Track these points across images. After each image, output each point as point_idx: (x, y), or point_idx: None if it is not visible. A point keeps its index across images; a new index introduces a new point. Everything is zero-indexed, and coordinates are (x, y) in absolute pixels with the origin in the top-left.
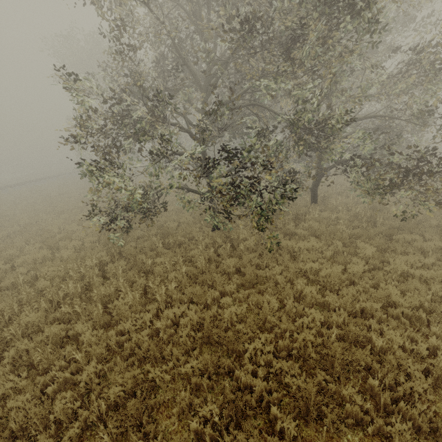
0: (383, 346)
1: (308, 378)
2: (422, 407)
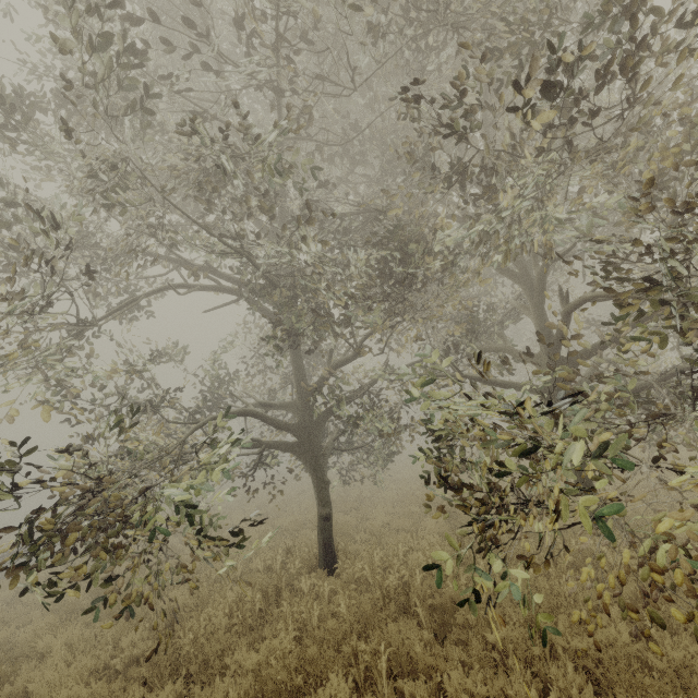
0: None
1: None
2: None
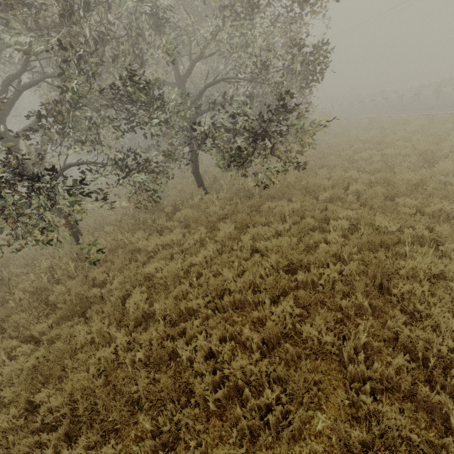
0: (192, 357)
1: (60, 453)
2: (192, 444)
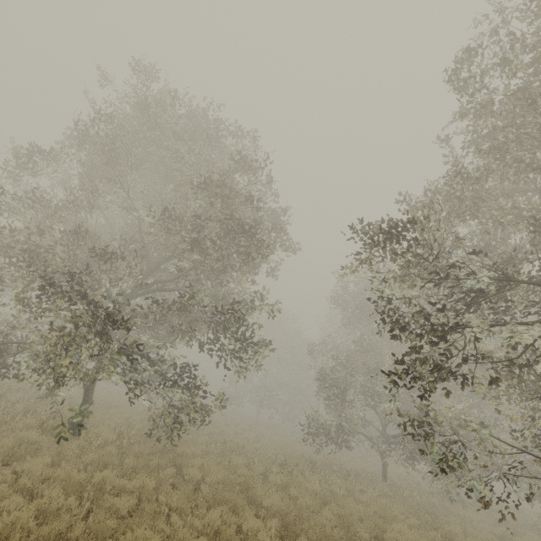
0: None
1: None
2: None
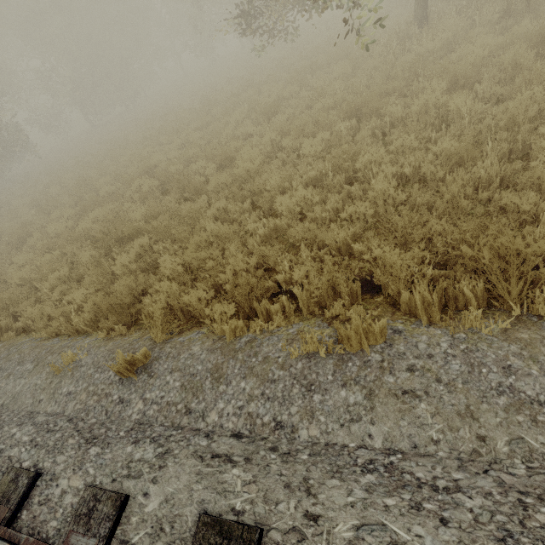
0: None
1: None
2: None
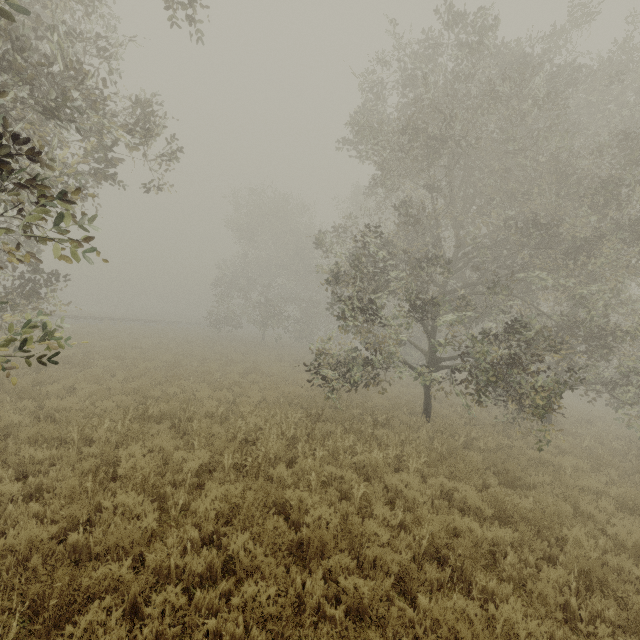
0: None
1: None
2: None
